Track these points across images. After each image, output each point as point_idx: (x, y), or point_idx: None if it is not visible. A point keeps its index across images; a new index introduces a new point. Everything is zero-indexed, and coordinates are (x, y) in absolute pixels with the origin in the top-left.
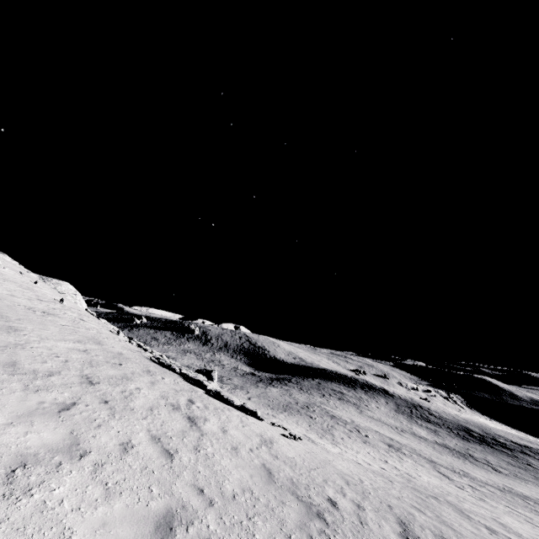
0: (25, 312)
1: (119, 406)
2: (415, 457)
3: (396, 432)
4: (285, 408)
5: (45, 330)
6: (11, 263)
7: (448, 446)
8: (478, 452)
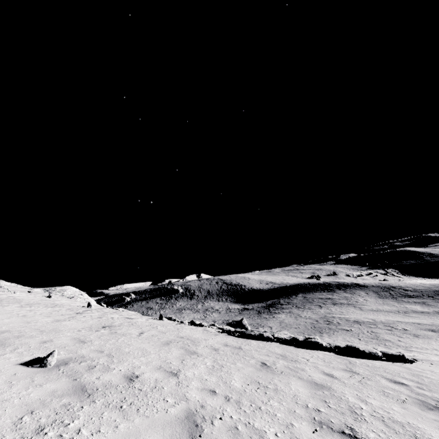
0: (98, 338)
1: None
2: None
3: (404, 315)
4: (317, 331)
5: (148, 356)
6: (11, 286)
7: None
8: None
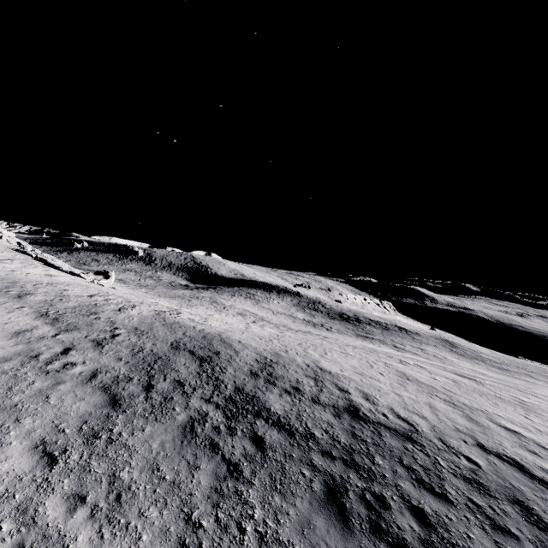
0: None
1: None
2: (250, 318)
3: (272, 314)
4: (173, 297)
5: None
6: None
7: (311, 321)
8: (332, 324)
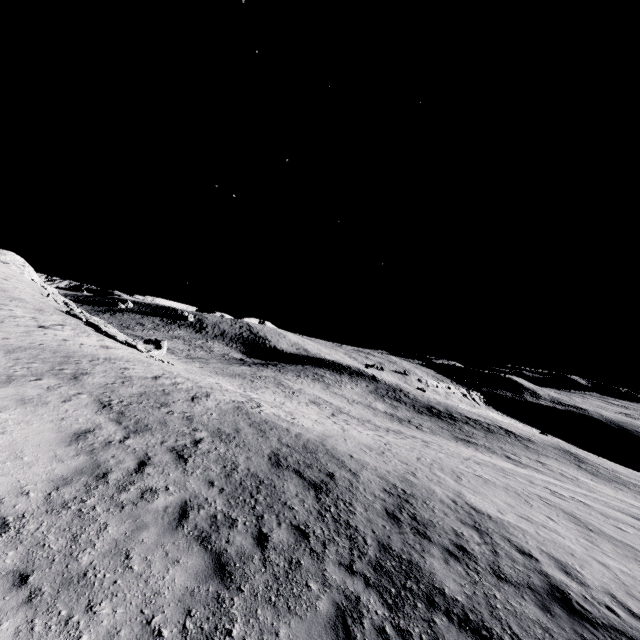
0: None
1: None
2: (327, 408)
3: (347, 402)
4: (232, 375)
5: None
6: None
7: (394, 415)
8: (421, 420)
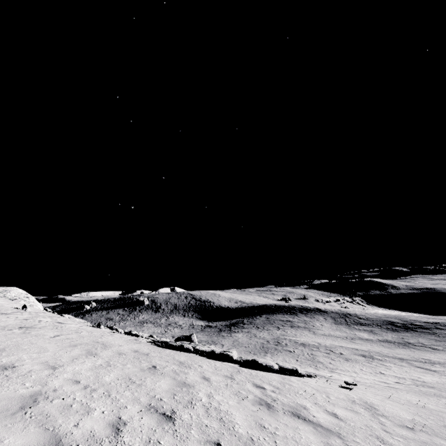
0: (3, 336)
1: (236, 444)
2: (389, 360)
3: (349, 341)
4: (264, 350)
5: (44, 353)
6: None
7: (389, 341)
8: (411, 338)
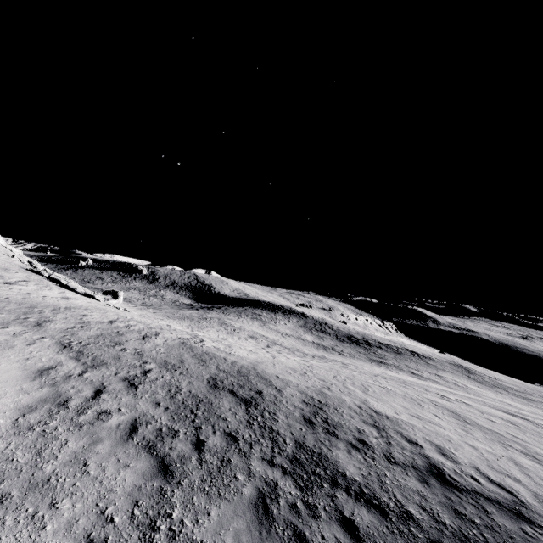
0: None
1: None
2: (263, 341)
3: (281, 336)
4: (181, 318)
5: None
6: None
7: (320, 344)
8: (342, 347)
